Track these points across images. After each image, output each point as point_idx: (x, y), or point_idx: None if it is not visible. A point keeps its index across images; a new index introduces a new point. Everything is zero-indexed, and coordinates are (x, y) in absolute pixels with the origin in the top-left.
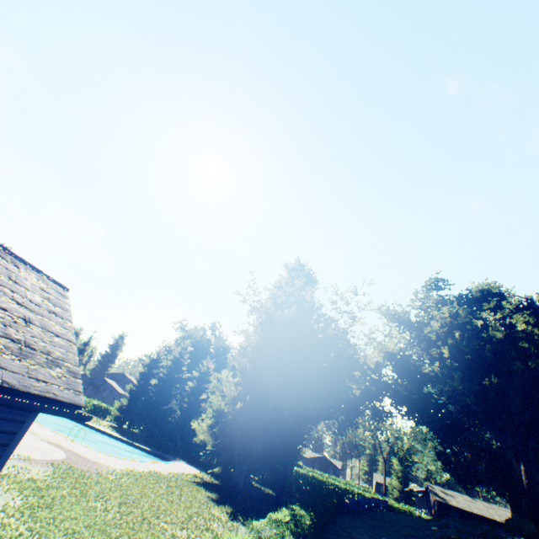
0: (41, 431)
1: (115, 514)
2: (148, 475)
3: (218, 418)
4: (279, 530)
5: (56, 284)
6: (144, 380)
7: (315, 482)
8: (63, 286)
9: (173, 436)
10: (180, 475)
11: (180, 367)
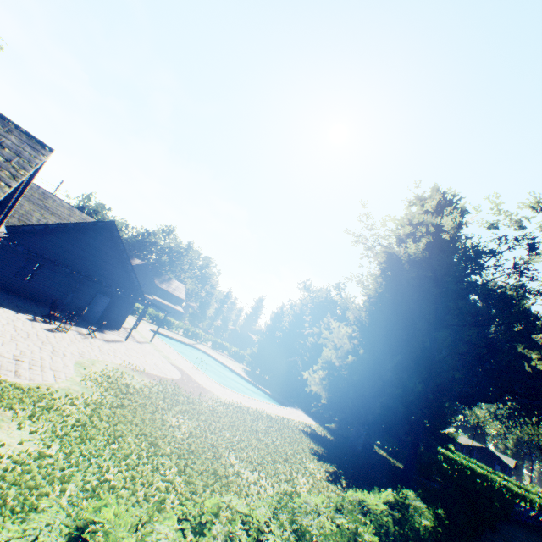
0: (174, 357)
1: (184, 433)
2: (251, 411)
3: (328, 370)
4: (350, 522)
5: (31, 138)
6: (269, 332)
7: (465, 473)
8: (43, 144)
9: (295, 387)
10: (288, 420)
11: (300, 323)
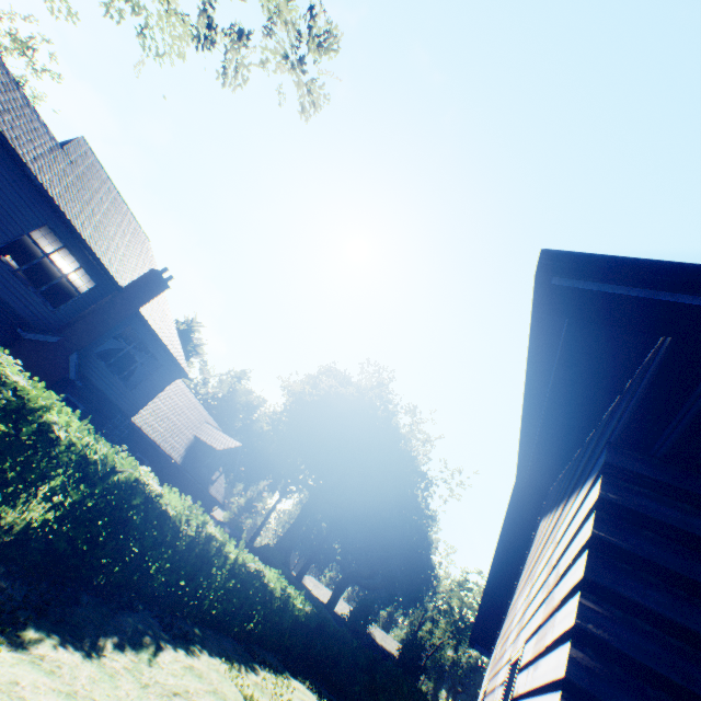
0: None
1: None
2: None
3: None
4: None
5: None
6: None
7: None
8: None
9: None
10: None
11: None
